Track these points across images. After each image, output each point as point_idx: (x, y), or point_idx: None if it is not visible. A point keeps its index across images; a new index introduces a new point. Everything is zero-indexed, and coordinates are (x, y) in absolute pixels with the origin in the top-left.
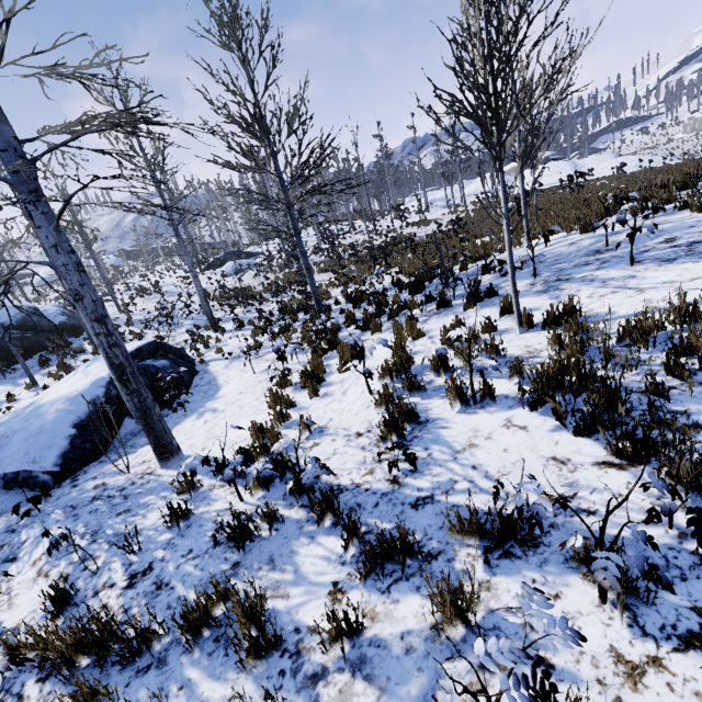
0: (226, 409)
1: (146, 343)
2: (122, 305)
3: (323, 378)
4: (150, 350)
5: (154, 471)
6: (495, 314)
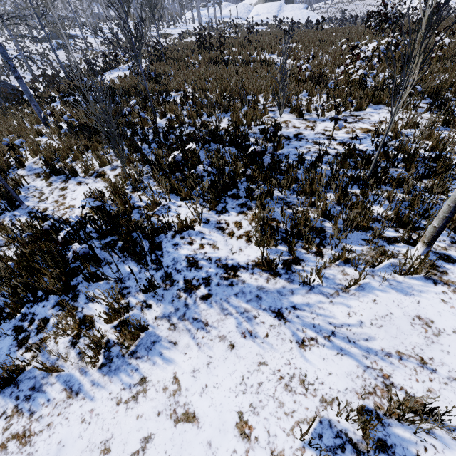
0: None
1: None
2: None
3: None
4: None
5: None
6: None
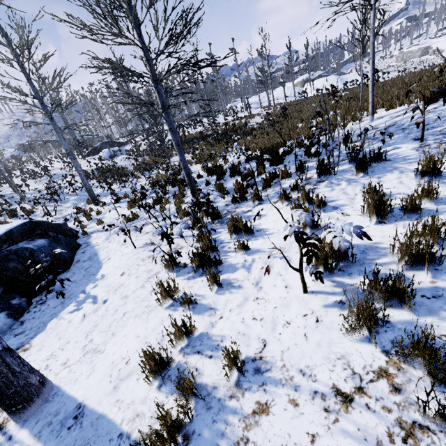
0: (108, 299)
1: (18, 225)
2: (13, 186)
3: (219, 262)
4: (24, 231)
5: (5, 421)
6: (405, 179)
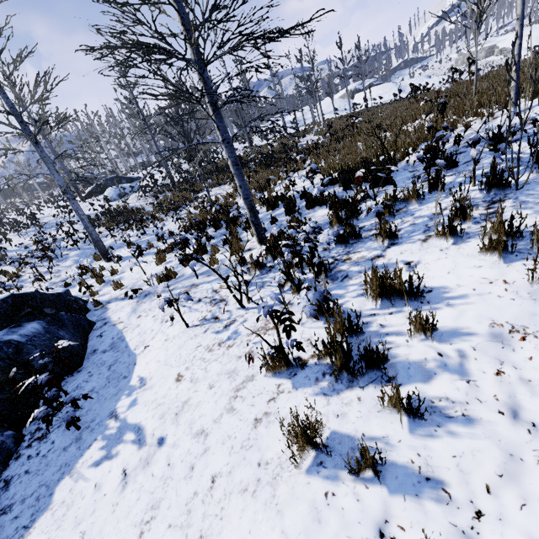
0: (165, 436)
1: None
2: None
3: (383, 358)
4: (3, 313)
5: None
6: None
